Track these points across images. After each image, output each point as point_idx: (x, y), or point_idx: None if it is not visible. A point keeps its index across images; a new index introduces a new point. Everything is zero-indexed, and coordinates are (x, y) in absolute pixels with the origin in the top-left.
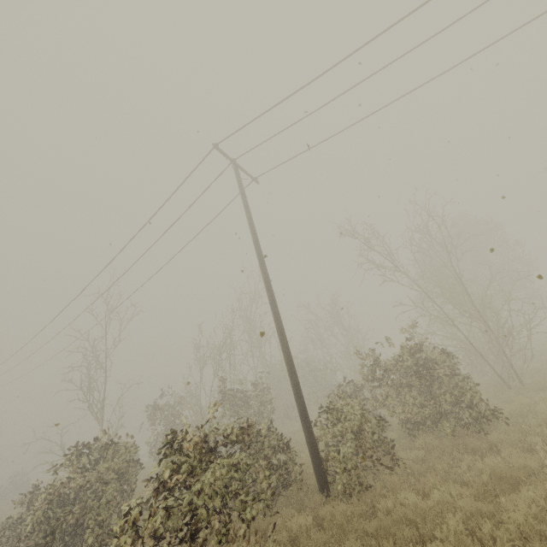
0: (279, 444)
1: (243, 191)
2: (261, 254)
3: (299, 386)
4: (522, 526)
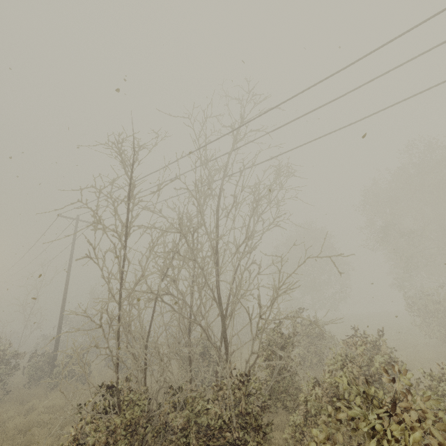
0: (50, 361)
1: (74, 236)
2: (69, 273)
3: (58, 340)
4: (37, 407)
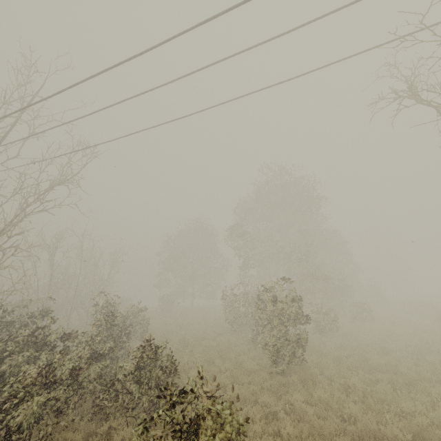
0: None
1: None
2: None
3: None
4: None
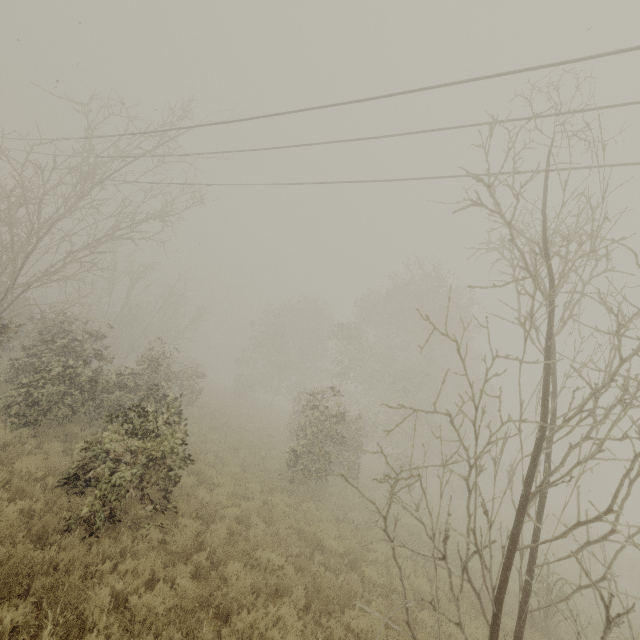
0: None
1: None
2: None
3: None
4: None
